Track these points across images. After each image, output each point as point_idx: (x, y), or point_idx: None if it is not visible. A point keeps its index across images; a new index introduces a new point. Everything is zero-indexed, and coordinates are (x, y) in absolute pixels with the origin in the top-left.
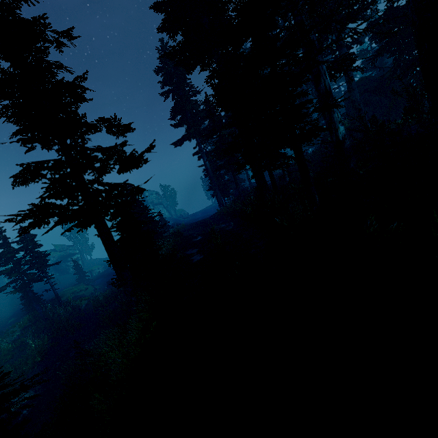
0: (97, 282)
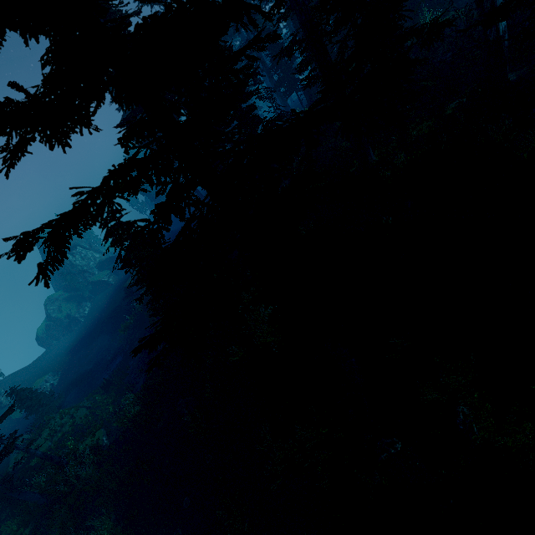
0: (72, 398)
